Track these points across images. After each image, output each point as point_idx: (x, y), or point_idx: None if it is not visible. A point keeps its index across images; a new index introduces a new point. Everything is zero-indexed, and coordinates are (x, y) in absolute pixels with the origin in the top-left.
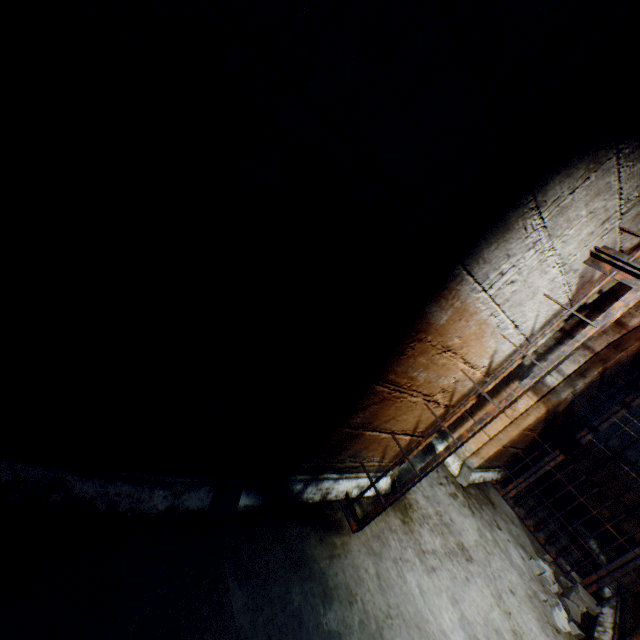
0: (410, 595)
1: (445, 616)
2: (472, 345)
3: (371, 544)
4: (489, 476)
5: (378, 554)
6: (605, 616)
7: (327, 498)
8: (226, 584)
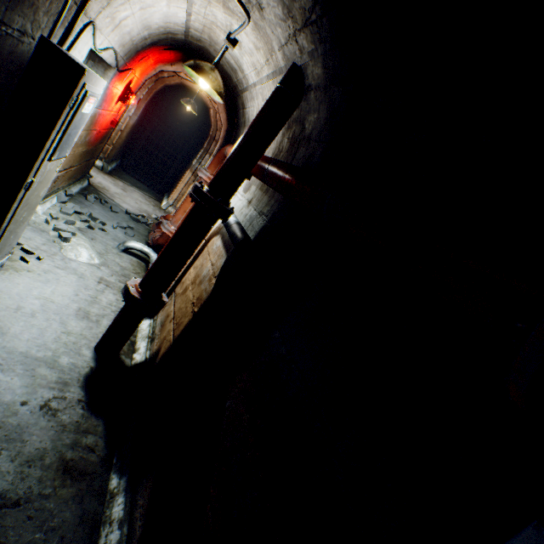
0: None
1: None
2: None
3: None
4: None
5: None
6: None
7: None
8: None
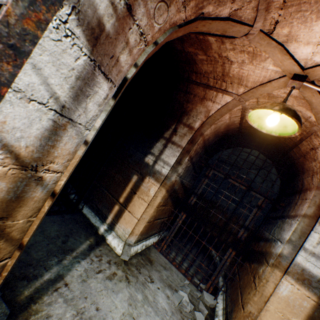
0: None
1: None
2: None
3: None
4: (151, 241)
5: None
6: (219, 304)
7: None
8: None
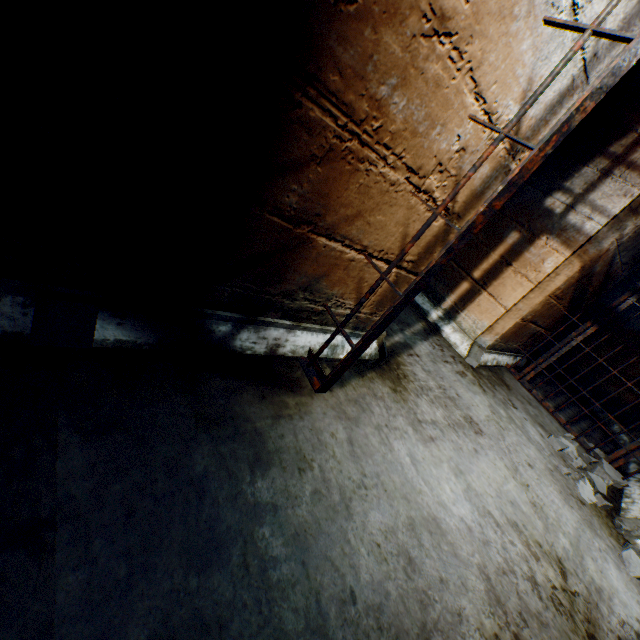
0: (397, 464)
1: (445, 488)
2: (491, 38)
3: (344, 408)
4: (503, 361)
5: (353, 419)
6: (632, 489)
7: (278, 353)
8: (51, 438)
